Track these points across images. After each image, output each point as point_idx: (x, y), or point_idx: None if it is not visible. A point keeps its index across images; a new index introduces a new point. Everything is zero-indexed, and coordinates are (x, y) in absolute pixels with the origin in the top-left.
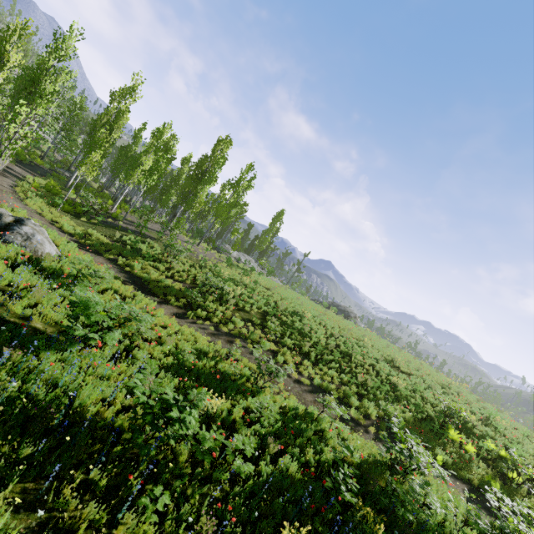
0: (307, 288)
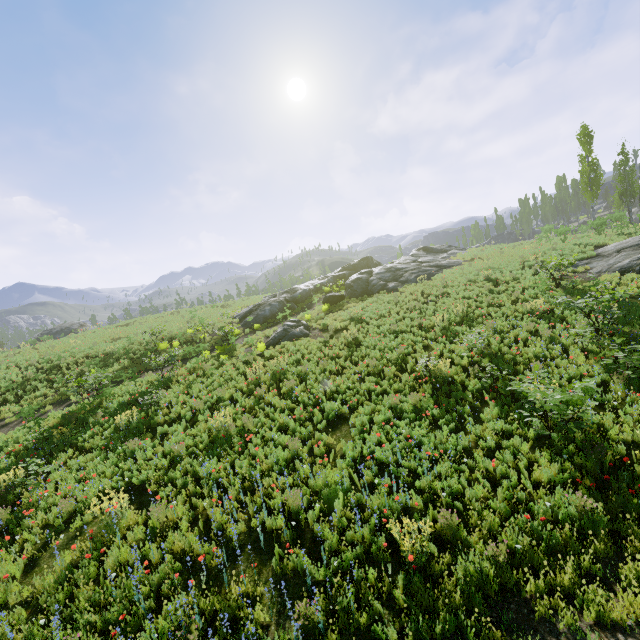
0: None
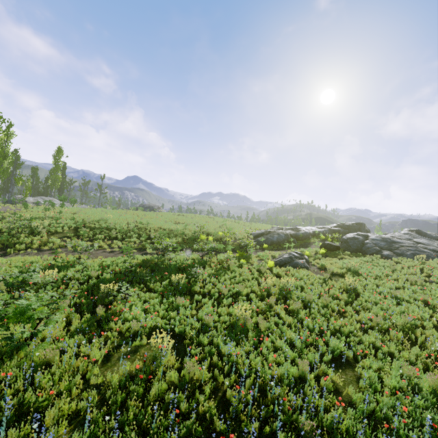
0: (117, 203)
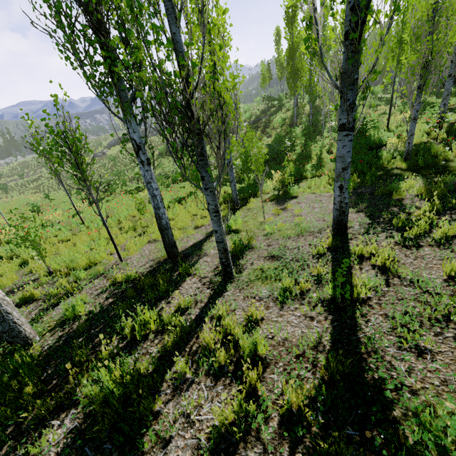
0: None
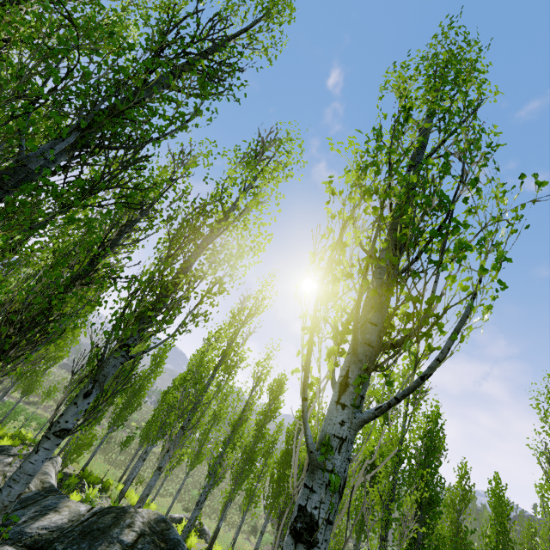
0: None
